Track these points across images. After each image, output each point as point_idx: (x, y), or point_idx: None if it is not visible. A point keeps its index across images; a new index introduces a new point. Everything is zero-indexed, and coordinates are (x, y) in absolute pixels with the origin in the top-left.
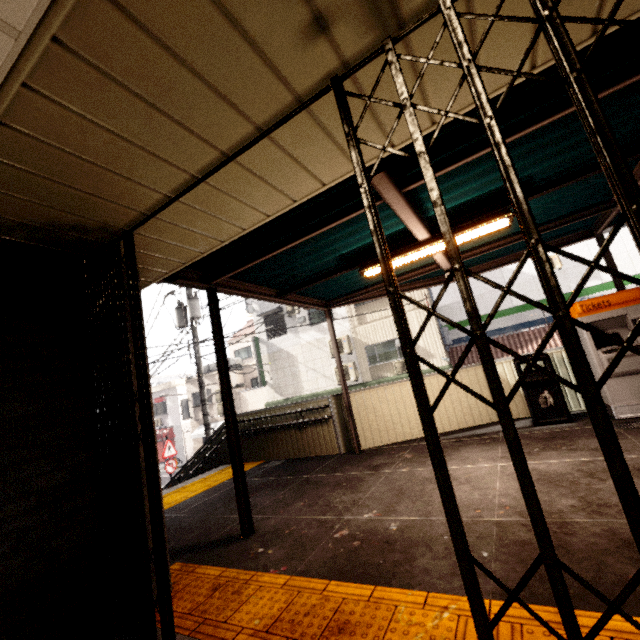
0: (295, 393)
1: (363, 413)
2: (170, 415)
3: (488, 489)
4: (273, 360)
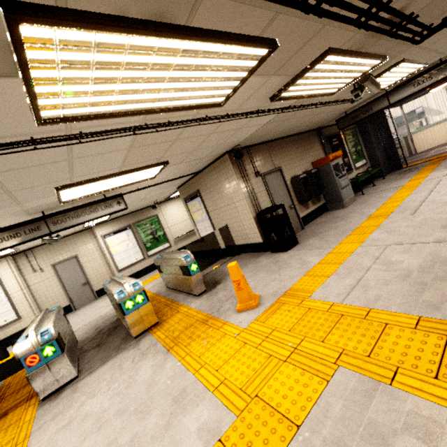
0: None
1: (416, 141)
2: None
3: None
4: None
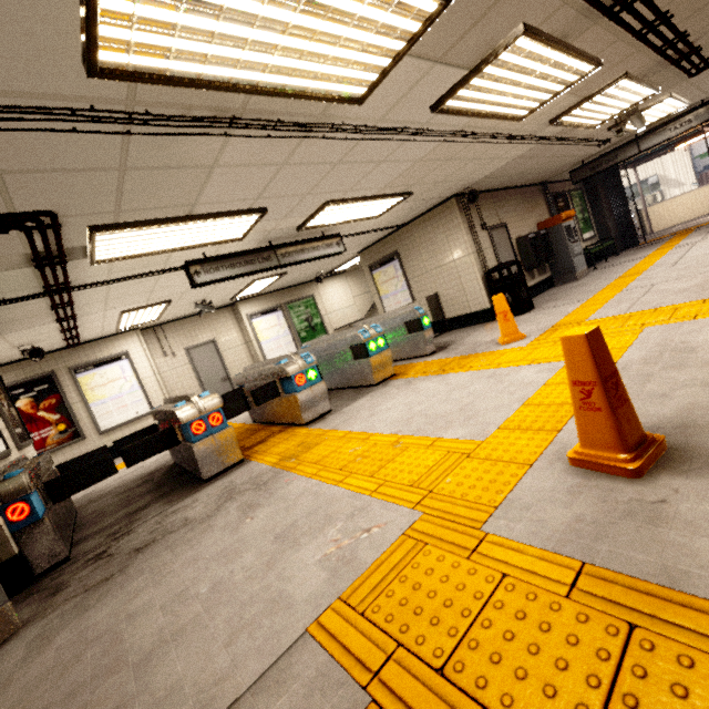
0: None
1: (652, 217)
2: None
3: None
4: None
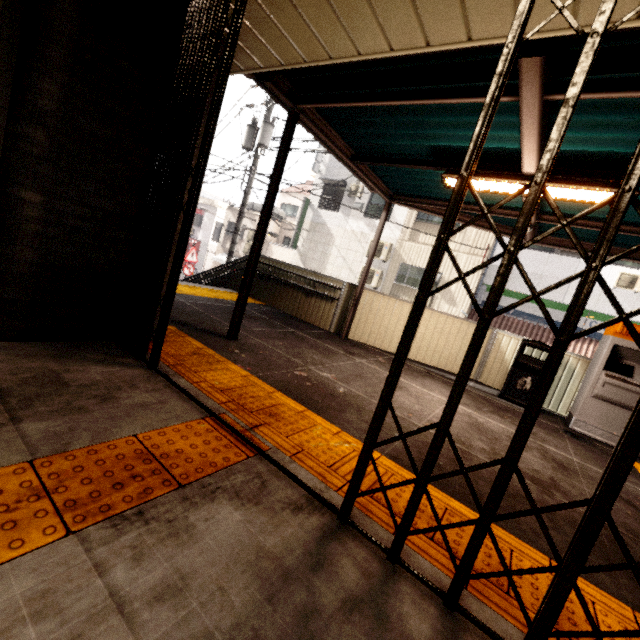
0: (317, 270)
1: (366, 311)
2: (202, 230)
3: (428, 409)
4: (313, 230)
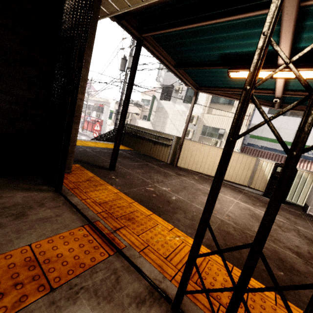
0: (160, 131)
1: (186, 151)
2: (103, 114)
3: (225, 207)
4: (157, 111)
